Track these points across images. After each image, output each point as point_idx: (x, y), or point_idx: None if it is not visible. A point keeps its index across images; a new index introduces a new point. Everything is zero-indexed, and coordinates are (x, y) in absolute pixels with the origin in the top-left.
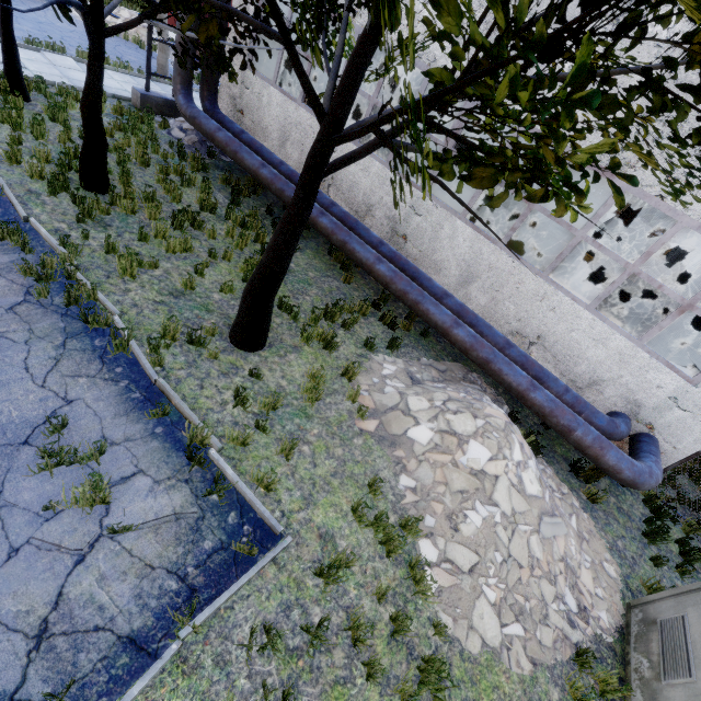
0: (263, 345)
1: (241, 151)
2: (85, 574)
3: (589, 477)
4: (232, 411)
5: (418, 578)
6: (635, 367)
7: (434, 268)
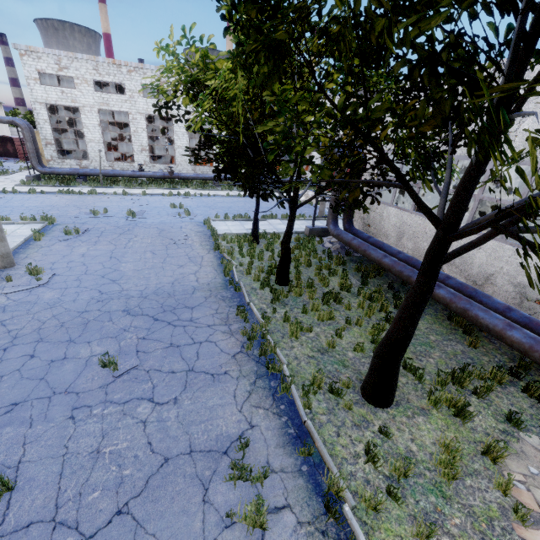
0: (390, 403)
1: (368, 249)
2: None
3: None
4: (364, 466)
5: None
6: None
7: None
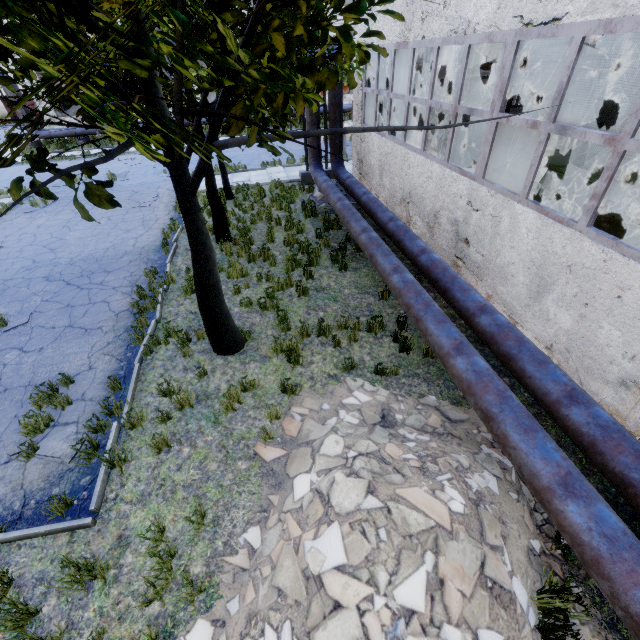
0: (231, 351)
1: (330, 194)
2: (1, 471)
3: None
4: (164, 399)
5: None
6: None
7: (499, 276)
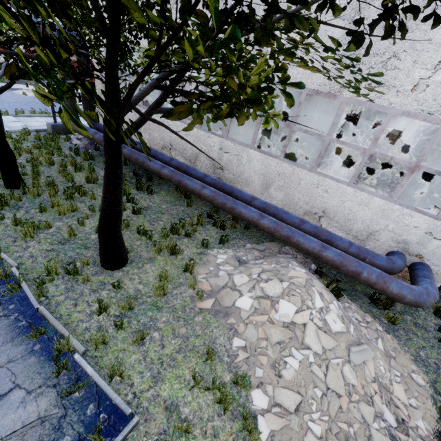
0: (124, 263)
1: None
2: None
3: (385, 304)
4: (98, 318)
5: (250, 429)
6: (394, 217)
7: (244, 183)
